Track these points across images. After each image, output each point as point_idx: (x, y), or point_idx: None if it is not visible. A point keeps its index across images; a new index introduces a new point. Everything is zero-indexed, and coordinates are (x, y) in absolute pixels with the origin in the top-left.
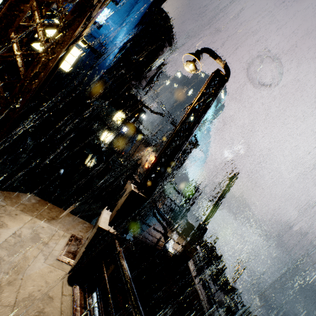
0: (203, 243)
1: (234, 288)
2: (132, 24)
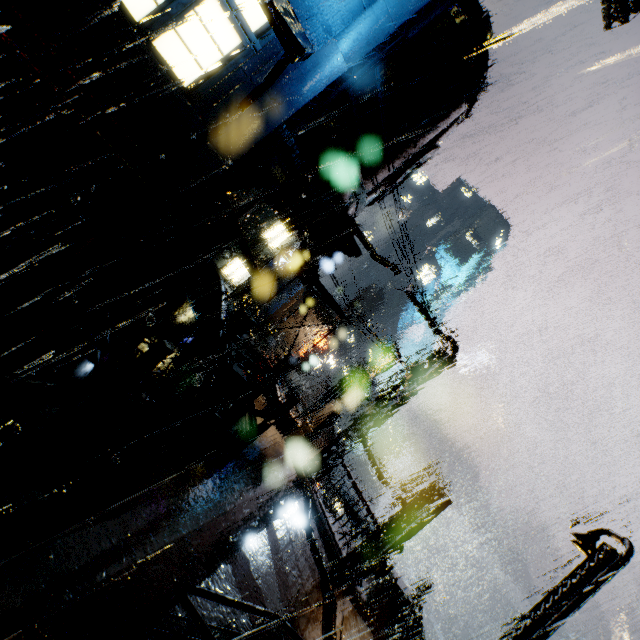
0: None
1: None
2: (407, 7)
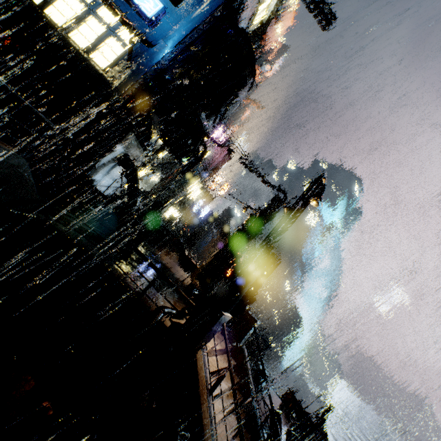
0: (303, 414)
1: None
2: (192, 24)
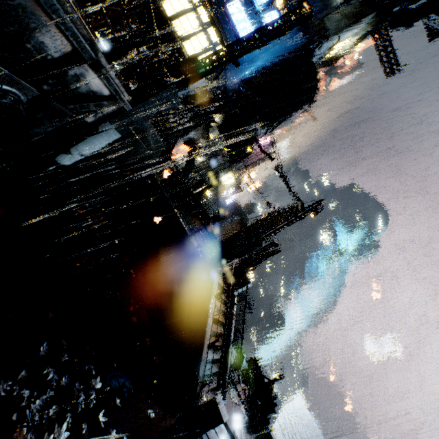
0: (259, 375)
1: (272, 437)
2: (274, 55)
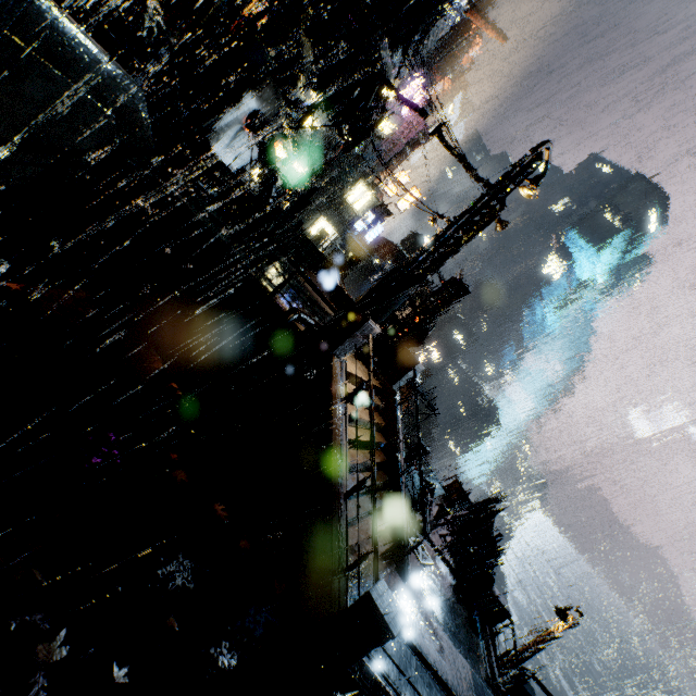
0: (468, 506)
1: (501, 604)
2: None
